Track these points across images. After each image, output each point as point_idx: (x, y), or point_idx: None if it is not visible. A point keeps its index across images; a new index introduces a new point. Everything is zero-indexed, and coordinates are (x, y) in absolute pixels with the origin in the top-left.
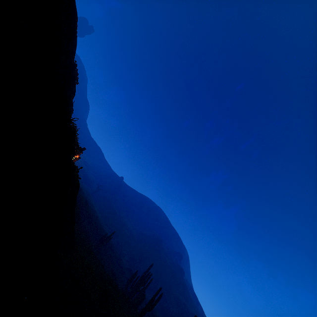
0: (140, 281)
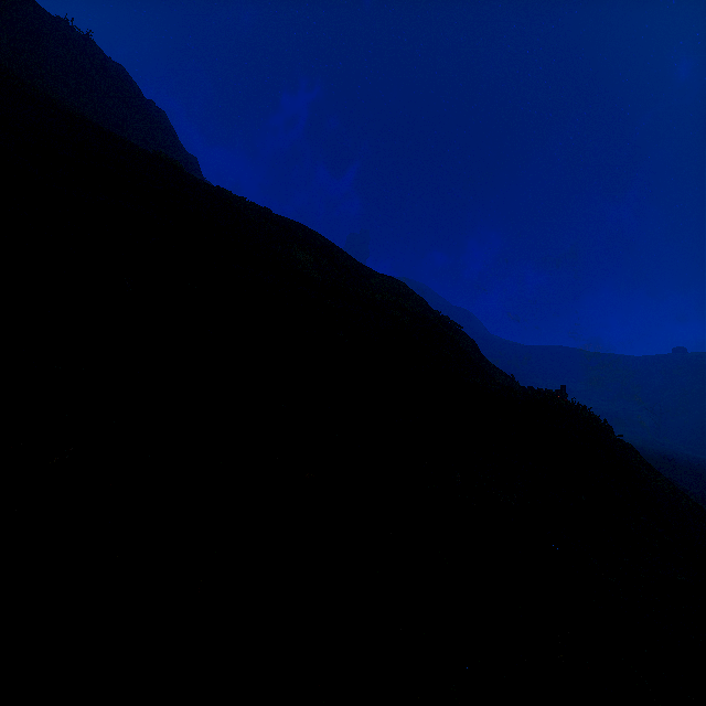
0: None
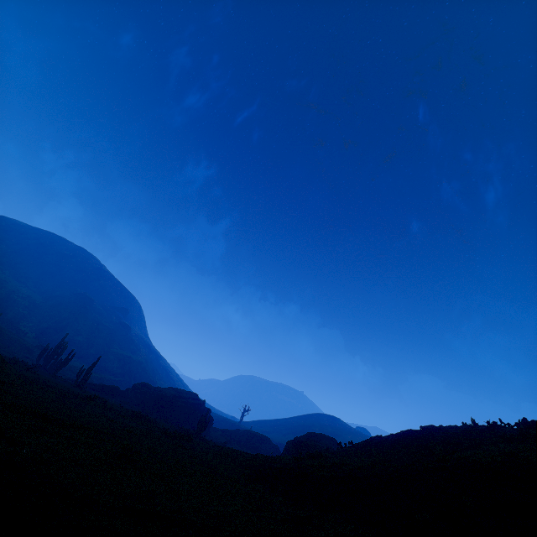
0: (54, 352)
